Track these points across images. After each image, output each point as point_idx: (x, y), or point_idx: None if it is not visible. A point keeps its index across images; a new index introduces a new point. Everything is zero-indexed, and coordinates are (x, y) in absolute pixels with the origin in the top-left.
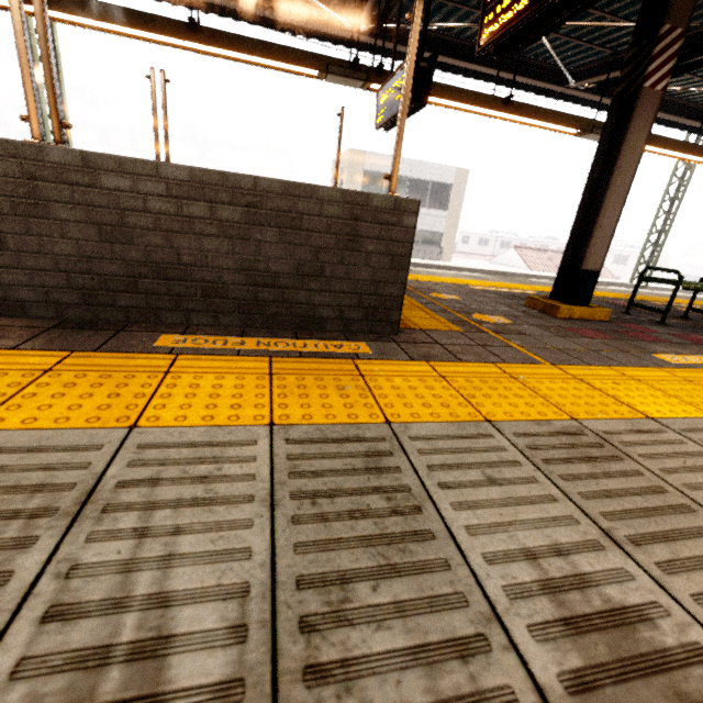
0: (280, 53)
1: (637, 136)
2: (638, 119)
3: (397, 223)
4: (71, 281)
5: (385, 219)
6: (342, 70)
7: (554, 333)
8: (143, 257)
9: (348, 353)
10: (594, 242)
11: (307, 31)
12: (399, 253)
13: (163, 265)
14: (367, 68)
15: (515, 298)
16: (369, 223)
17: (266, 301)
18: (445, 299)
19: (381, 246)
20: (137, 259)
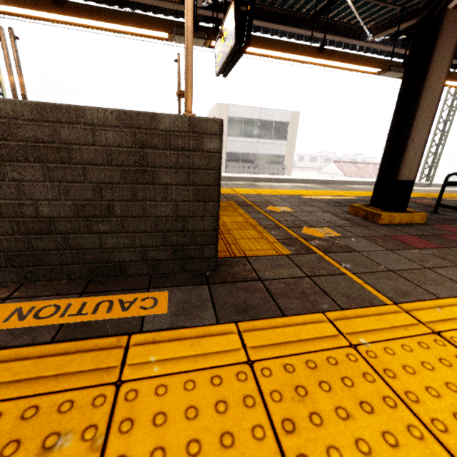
0: (133, 19)
1: (443, 56)
2: (444, 39)
3: (196, 147)
4: None
5: (180, 143)
6: None
7: (382, 245)
8: None
9: (134, 317)
10: (408, 155)
11: (165, 10)
12: (204, 182)
13: None
14: (206, 28)
15: (339, 205)
16: (161, 149)
17: (45, 250)
18: (279, 212)
19: (181, 176)
20: None
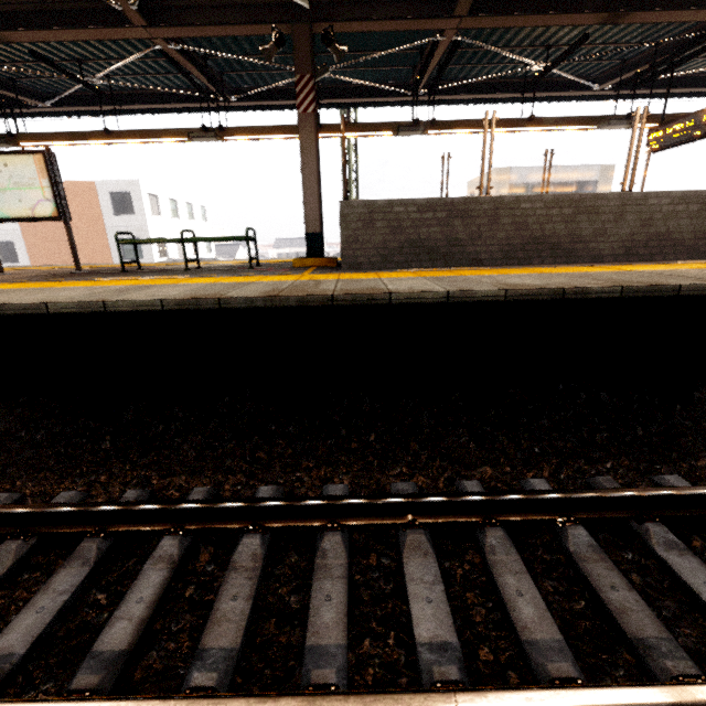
0: (579, 121)
1: None
2: None
3: None
4: (623, 245)
5: None
6: (618, 122)
7: None
8: (653, 232)
9: None
10: None
11: (558, 98)
12: None
13: (660, 234)
14: None
15: None
16: None
17: (700, 246)
18: None
19: None
20: (651, 233)
